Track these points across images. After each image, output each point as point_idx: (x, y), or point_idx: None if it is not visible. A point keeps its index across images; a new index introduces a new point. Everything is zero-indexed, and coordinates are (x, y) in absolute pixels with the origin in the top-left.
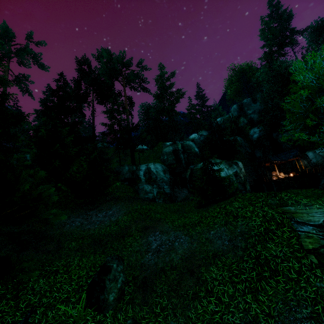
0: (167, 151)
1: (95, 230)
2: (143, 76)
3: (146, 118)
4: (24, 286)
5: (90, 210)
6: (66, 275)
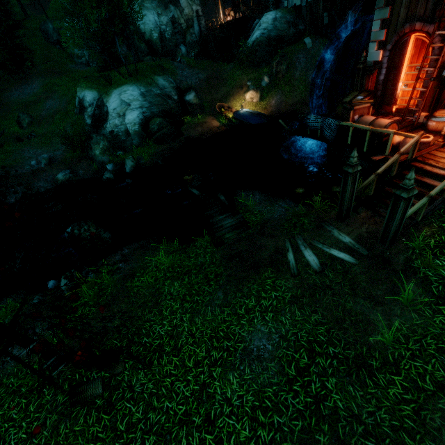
0: None
1: (25, 99)
2: None
3: None
4: (0, 124)
5: (24, 85)
6: (14, 120)
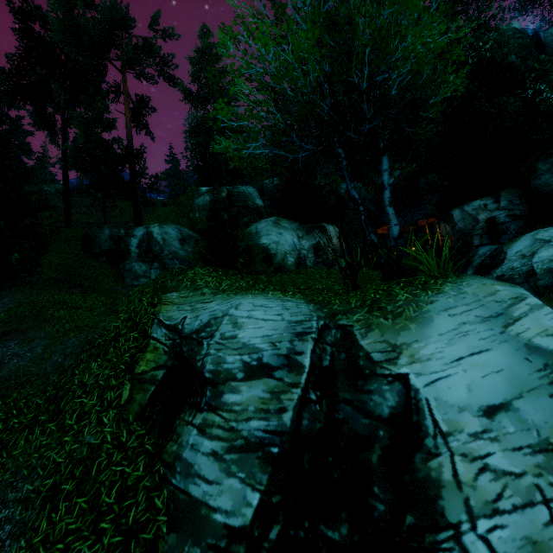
0: (201, 204)
1: None
2: (160, 50)
3: (198, 143)
4: None
5: None
6: None
